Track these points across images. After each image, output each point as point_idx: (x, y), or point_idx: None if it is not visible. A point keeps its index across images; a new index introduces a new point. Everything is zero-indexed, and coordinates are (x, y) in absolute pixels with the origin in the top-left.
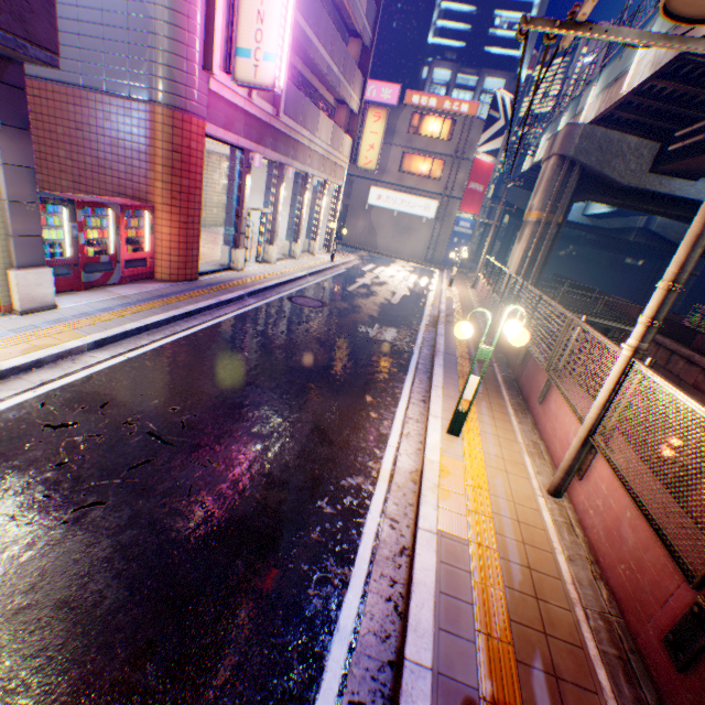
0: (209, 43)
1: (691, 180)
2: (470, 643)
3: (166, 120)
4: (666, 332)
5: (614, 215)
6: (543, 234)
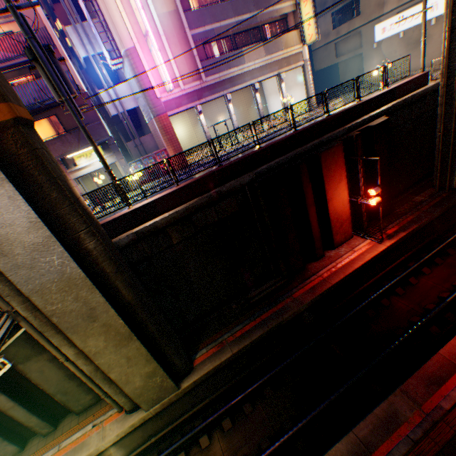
0: (154, 90)
1: None
2: None
3: (156, 122)
4: None
5: None
6: None
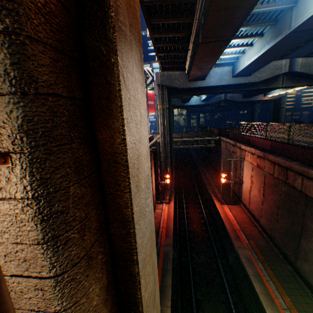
0: None
1: (203, 80)
2: None
3: None
4: (224, 135)
5: (208, 98)
6: (164, 113)
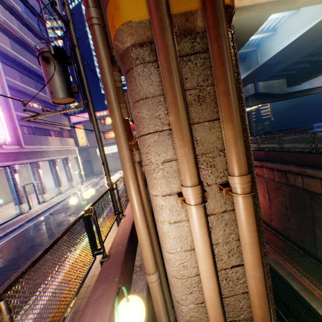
0: None
1: None
2: (46, 319)
3: None
4: None
5: None
6: None
